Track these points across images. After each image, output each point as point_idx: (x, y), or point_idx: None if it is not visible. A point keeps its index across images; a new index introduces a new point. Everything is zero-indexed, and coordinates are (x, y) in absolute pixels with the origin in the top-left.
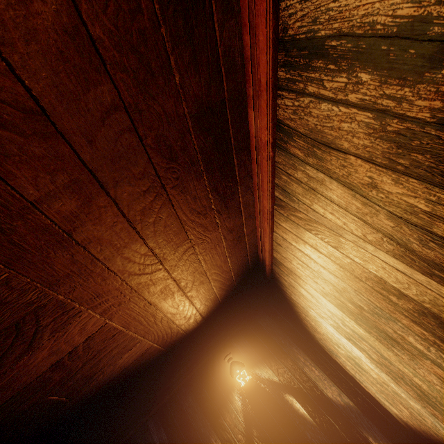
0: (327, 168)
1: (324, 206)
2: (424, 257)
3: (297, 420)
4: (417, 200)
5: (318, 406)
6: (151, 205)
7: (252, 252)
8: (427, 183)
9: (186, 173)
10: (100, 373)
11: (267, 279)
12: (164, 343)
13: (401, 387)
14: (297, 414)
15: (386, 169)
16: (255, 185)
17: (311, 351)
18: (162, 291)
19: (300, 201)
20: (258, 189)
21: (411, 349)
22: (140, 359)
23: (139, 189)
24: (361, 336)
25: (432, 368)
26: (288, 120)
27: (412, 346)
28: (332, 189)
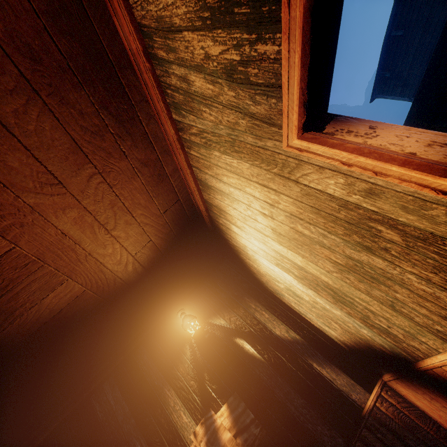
0: (181, 58)
1: (199, 106)
2: (261, 116)
3: (247, 359)
4: (230, 52)
5: (267, 344)
6: (23, 107)
7: (183, 197)
8: (226, 28)
9: (58, 78)
10: (21, 309)
11: (209, 230)
12: (99, 289)
13: (322, 297)
14: (247, 354)
15: (204, 31)
16: (154, 111)
17: (262, 298)
18: (74, 220)
19: (187, 113)
20: (158, 114)
21: (305, 241)
22: (72, 303)
23: (0, 85)
24: (281, 253)
25: (322, 252)
26: (143, 19)
27: (304, 236)
28: (193, 80)
